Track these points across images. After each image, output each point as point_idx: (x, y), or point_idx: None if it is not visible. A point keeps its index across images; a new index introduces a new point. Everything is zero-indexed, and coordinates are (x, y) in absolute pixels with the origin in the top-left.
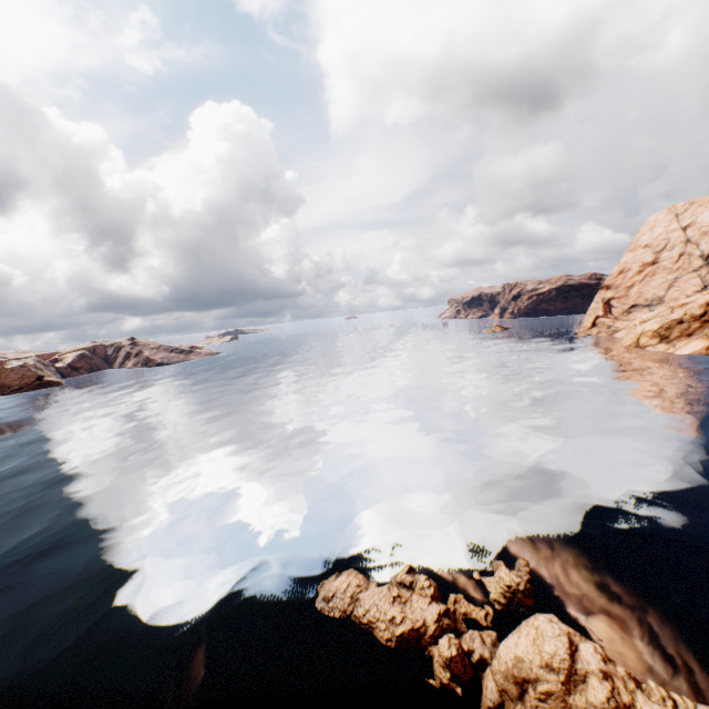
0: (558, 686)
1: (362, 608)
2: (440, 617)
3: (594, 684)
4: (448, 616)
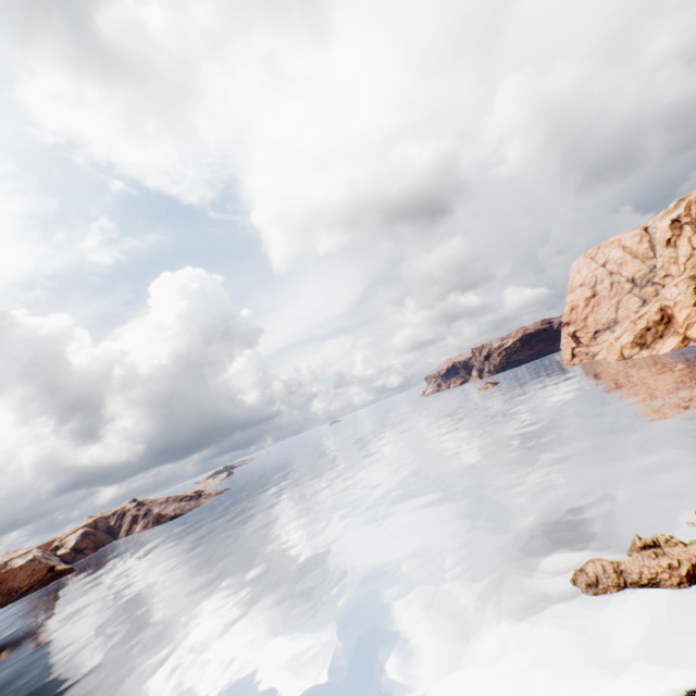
0: None
1: (634, 573)
2: None
3: None
4: None
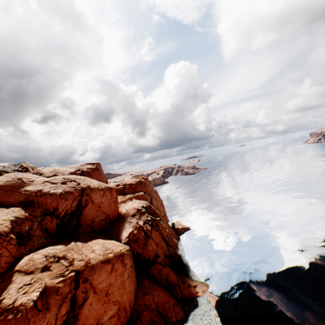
0: None
1: None
2: None
3: None
4: None
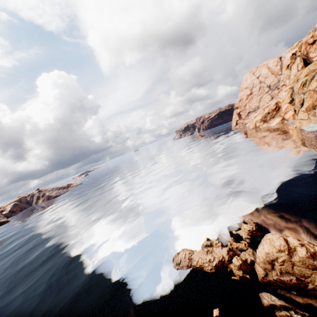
0: (286, 256)
1: (195, 261)
2: (228, 252)
3: (299, 249)
4: (231, 250)
